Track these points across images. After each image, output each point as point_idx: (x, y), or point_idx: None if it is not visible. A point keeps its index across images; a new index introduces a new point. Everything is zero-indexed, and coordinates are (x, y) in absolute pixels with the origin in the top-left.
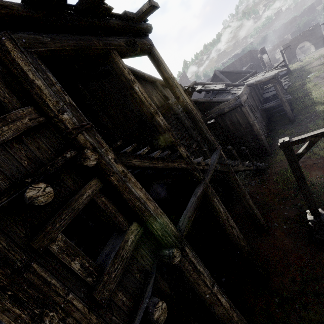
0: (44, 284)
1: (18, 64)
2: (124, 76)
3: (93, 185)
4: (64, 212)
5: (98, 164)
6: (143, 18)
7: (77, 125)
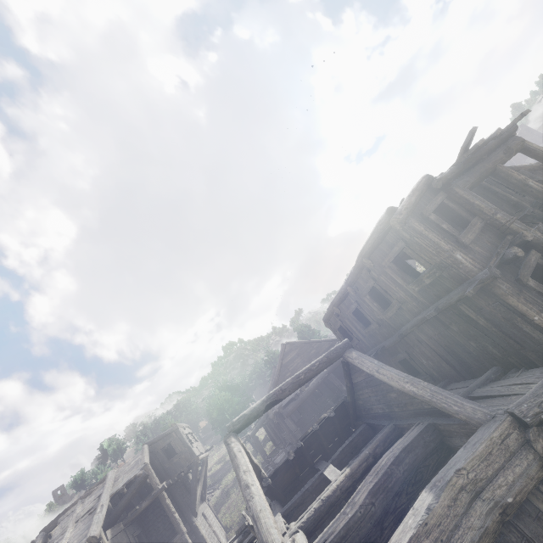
0: (534, 301)
1: (463, 197)
2: (514, 179)
3: (533, 254)
4: (524, 267)
5: (531, 241)
6: (511, 127)
7: (508, 219)
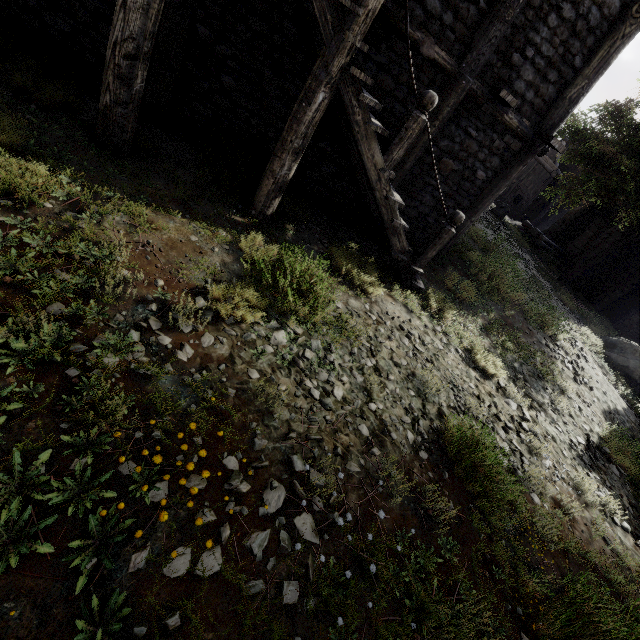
0: None
1: None
2: None
3: None
4: None
5: None
6: None
7: None
